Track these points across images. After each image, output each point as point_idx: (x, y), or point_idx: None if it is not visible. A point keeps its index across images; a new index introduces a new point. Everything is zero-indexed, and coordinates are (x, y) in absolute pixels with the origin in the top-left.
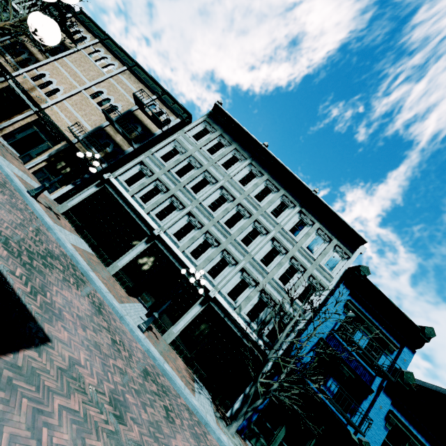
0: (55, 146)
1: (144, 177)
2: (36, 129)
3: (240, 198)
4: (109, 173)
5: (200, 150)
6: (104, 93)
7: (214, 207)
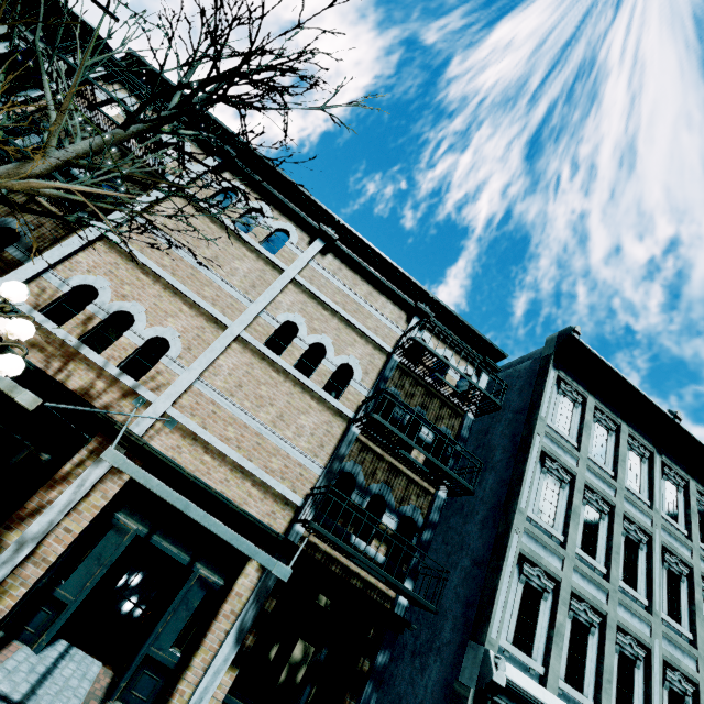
0: (236, 580)
1: (540, 600)
2: (136, 527)
3: (696, 561)
4: (500, 658)
5: (591, 464)
6: (300, 326)
7: (673, 609)
